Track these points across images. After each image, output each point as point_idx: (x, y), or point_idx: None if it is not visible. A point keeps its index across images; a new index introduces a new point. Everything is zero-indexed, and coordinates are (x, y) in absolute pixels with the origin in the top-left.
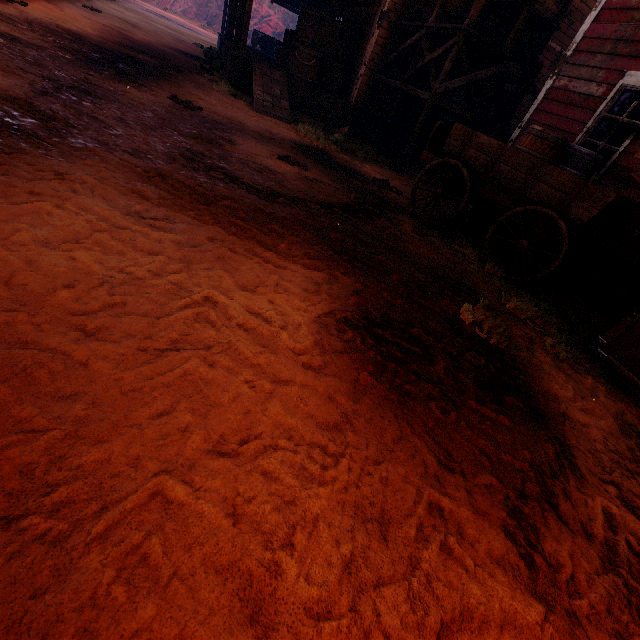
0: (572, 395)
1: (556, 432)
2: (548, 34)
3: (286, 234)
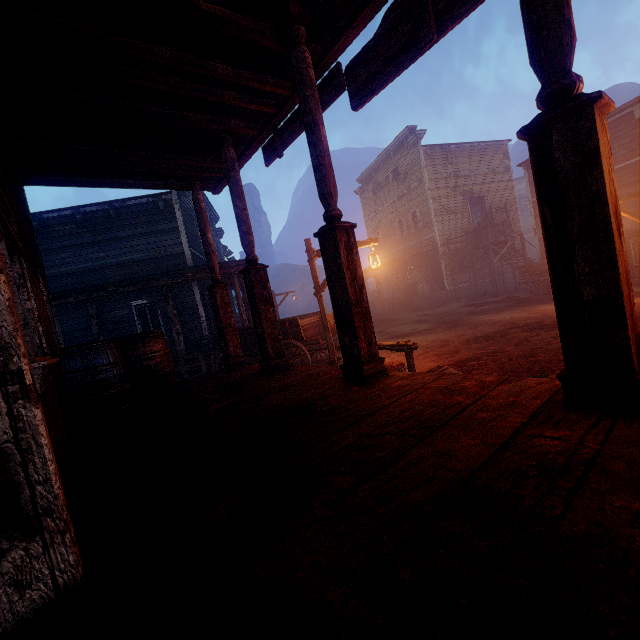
0: (635, 289)
1: (635, 292)
2: (509, 223)
3: (526, 306)
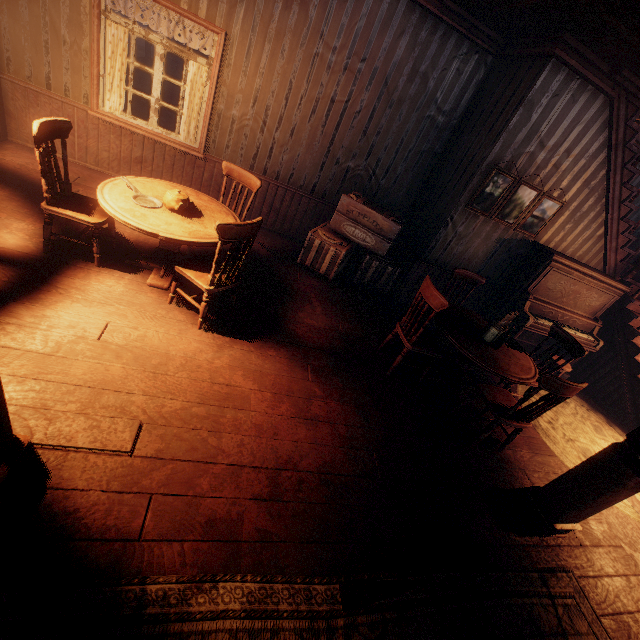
0: None
1: None
2: None
3: None
